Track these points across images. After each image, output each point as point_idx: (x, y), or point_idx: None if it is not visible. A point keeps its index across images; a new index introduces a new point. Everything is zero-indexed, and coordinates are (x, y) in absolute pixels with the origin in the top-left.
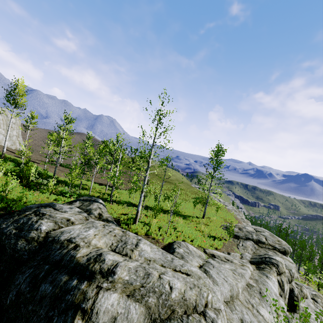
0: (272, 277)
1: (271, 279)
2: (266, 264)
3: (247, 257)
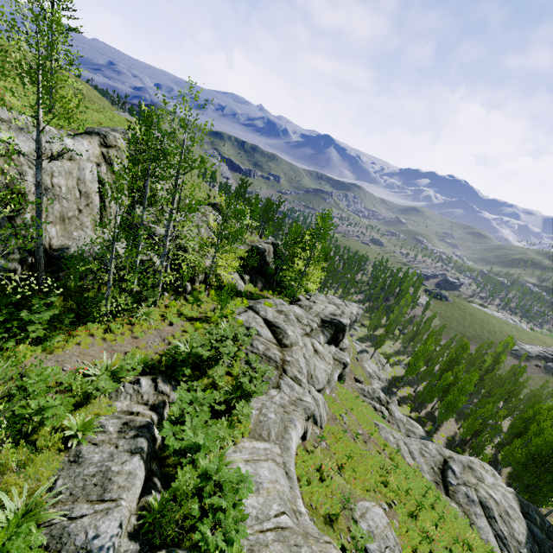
0: (85, 141)
1: (78, 141)
2: (89, 134)
3: (68, 131)
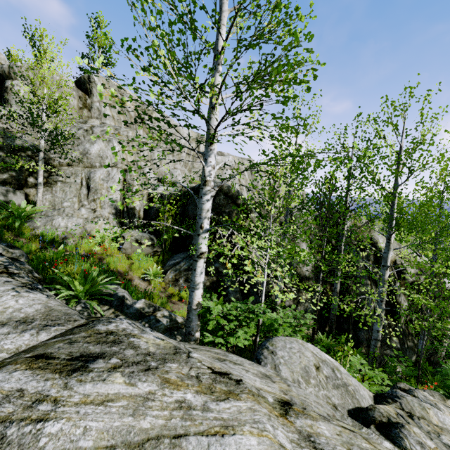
0: None
1: None
2: None
3: None
